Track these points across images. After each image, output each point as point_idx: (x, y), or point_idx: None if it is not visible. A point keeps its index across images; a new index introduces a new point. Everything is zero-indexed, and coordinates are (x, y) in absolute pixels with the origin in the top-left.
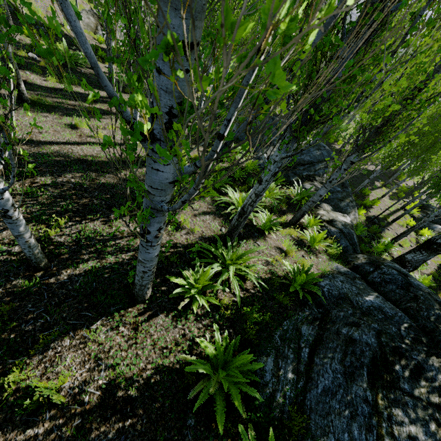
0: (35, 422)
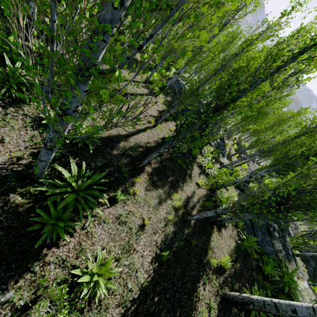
0: (225, 270)
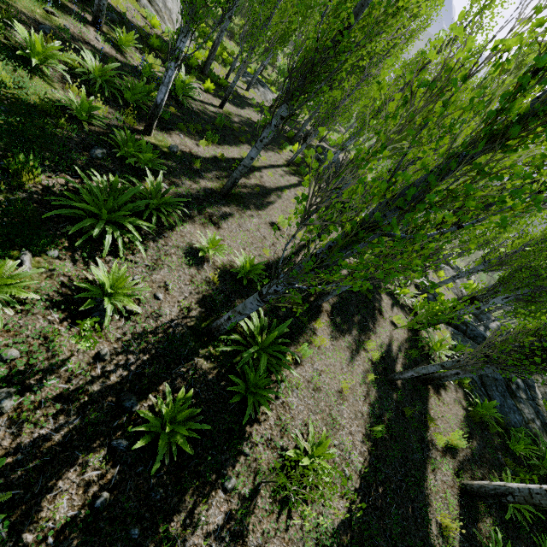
0: (459, 451)
